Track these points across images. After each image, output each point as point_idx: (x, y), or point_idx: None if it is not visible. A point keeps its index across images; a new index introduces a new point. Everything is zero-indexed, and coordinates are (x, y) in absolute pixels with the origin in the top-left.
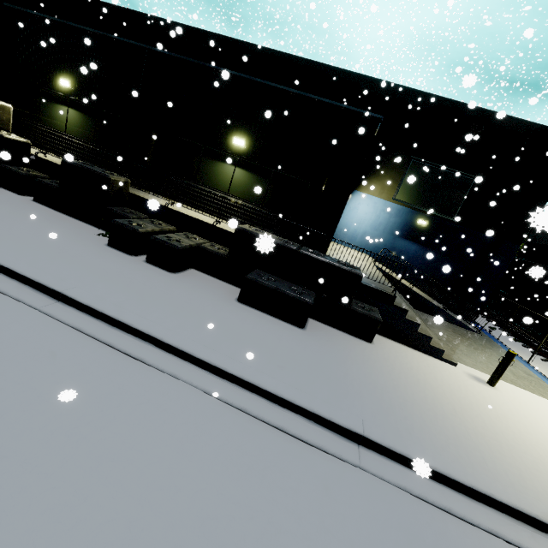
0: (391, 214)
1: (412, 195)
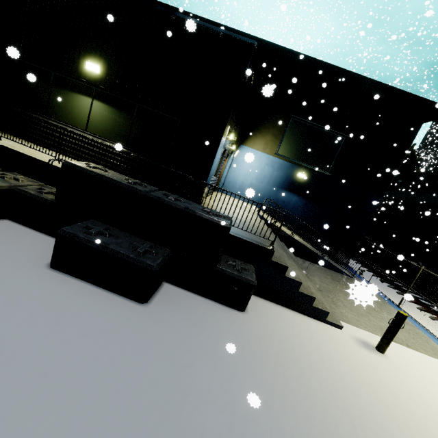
0: (274, 168)
1: (292, 151)
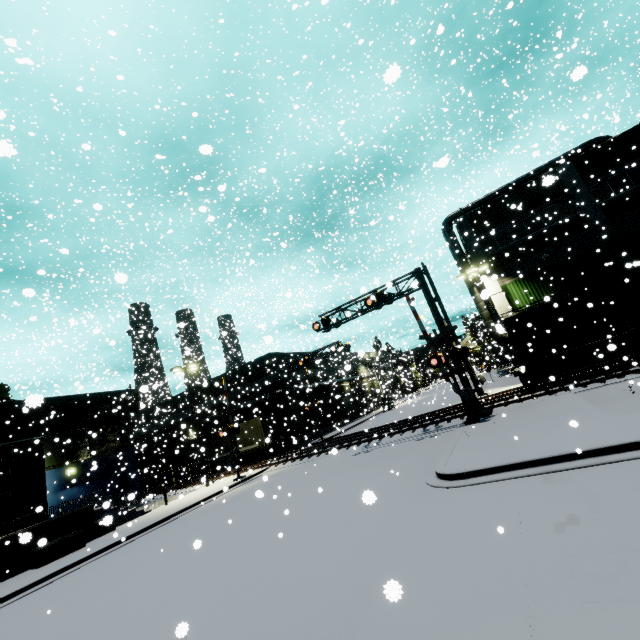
0: None
1: (51, 460)
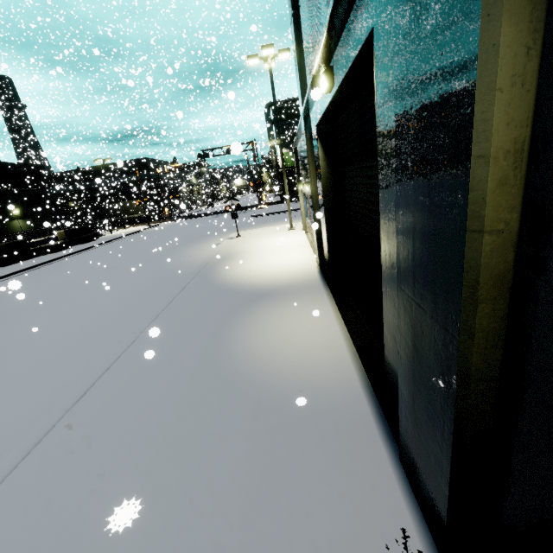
0: None
1: None
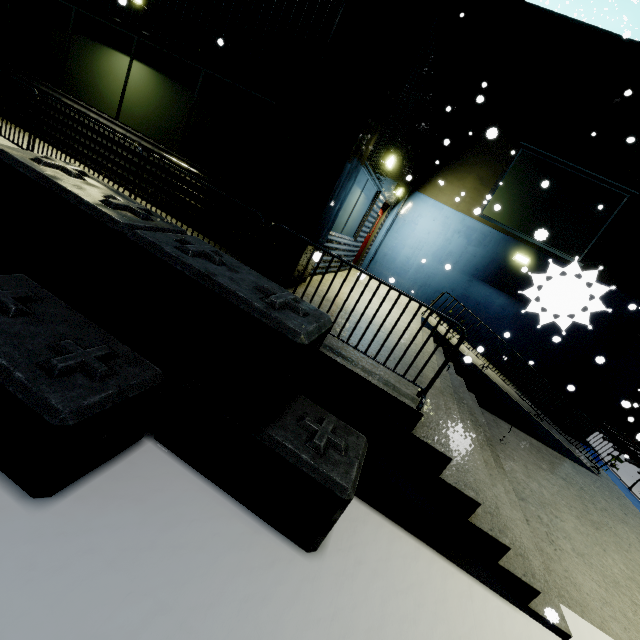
0: (471, 239)
1: (511, 211)
